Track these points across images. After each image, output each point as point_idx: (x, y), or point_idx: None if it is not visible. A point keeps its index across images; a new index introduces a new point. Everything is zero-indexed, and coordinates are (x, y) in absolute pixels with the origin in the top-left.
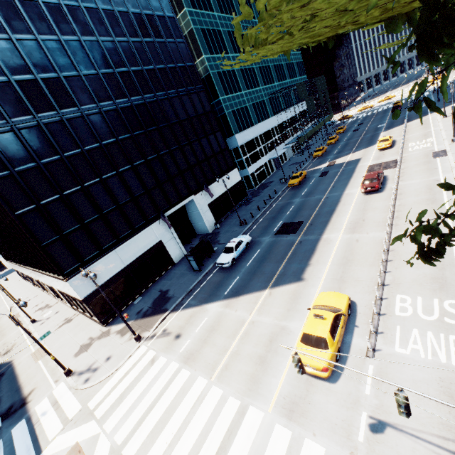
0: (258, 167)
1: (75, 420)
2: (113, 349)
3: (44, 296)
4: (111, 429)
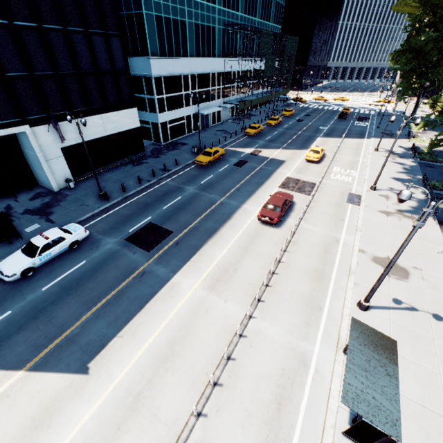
0: (176, 117)
1: None
2: None
3: None
4: None
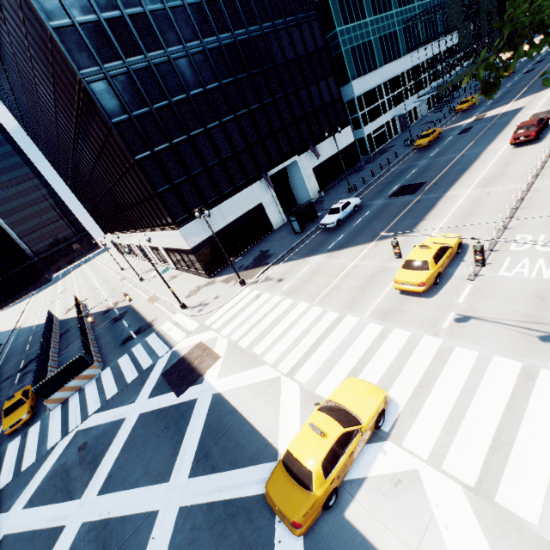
0: (377, 127)
1: (196, 331)
2: (220, 292)
3: (145, 264)
4: (227, 334)
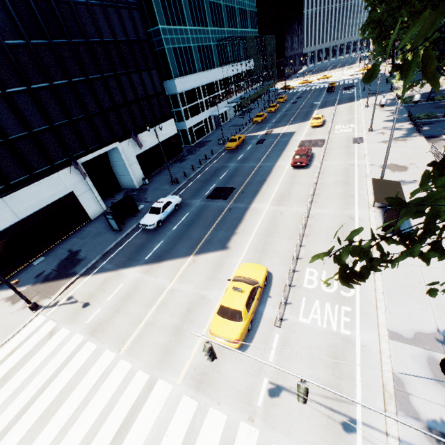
0: (197, 122)
1: None
2: None
3: None
4: None
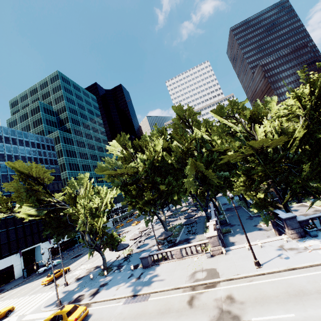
0: None
1: None
2: None
3: None
4: None
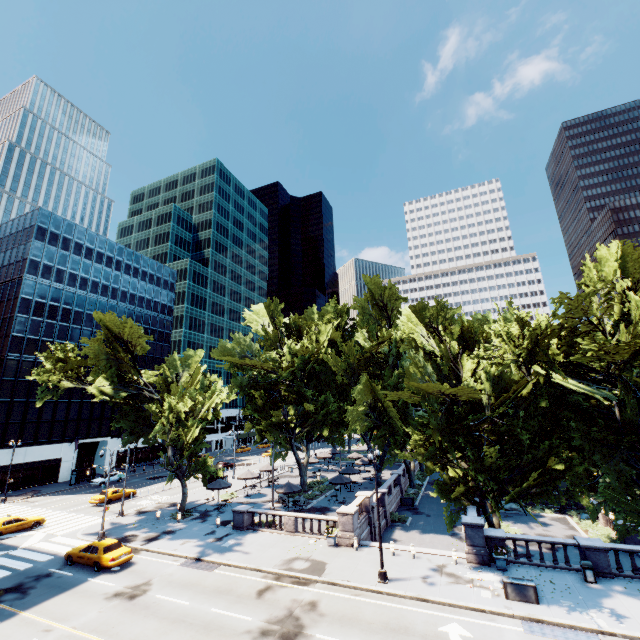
0: None
1: None
2: None
3: None
4: None
